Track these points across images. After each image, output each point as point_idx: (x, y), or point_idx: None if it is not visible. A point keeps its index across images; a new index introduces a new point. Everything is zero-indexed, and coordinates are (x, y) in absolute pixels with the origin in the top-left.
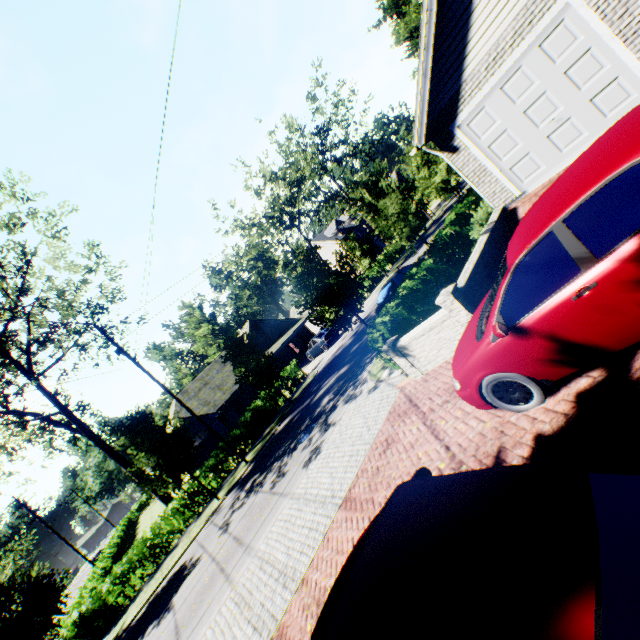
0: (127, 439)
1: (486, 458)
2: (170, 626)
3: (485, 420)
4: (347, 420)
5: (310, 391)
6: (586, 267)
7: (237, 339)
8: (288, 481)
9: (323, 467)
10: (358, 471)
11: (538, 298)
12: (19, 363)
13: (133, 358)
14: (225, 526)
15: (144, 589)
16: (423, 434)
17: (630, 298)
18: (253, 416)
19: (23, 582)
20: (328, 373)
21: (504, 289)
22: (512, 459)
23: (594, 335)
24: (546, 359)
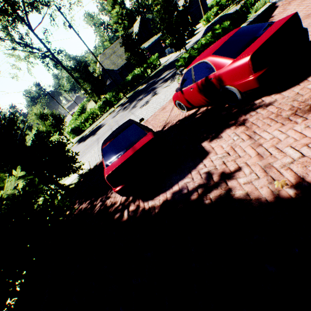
0: (78, 75)
1: (170, 121)
2: (96, 138)
3: (179, 112)
4: (160, 95)
5: (158, 74)
6: (193, 83)
7: (128, 34)
8: (135, 110)
9: (146, 109)
10: (153, 114)
11: (186, 85)
12: (23, 19)
13: (77, 33)
14: (114, 117)
15: (89, 128)
16: (170, 109)
17: (198, 95)
18: (132, 78)
19: (51, 114)
20: (168, 68)
21: (182, 79)
22: (172, 123)
23: (193, 100)
24: (186, 102)
